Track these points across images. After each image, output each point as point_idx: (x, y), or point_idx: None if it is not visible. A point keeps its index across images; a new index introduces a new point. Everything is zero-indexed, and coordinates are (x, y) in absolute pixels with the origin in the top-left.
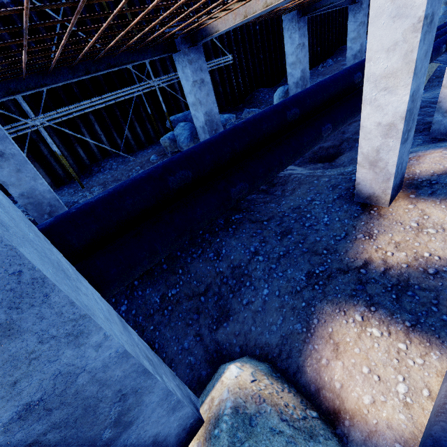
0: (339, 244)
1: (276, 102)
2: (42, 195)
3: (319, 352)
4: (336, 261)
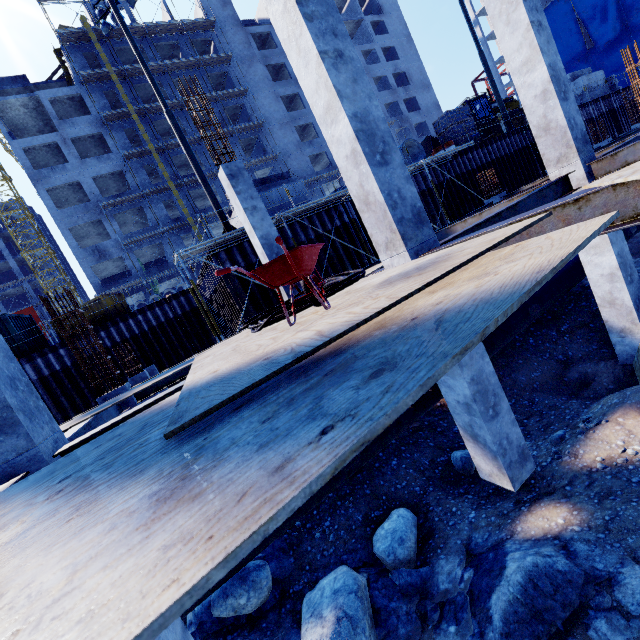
0: None
1: None
2: None
3: None
4: None
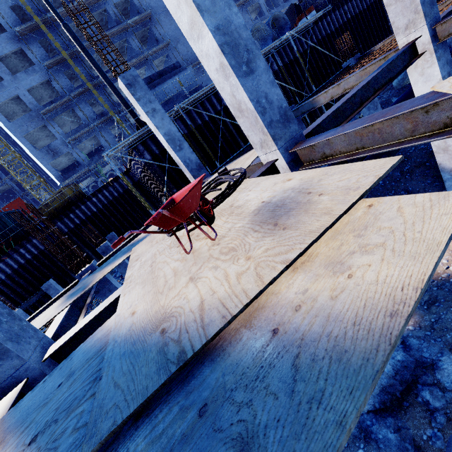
0: None
1: (395, 85)
2: None
3: None
4: None
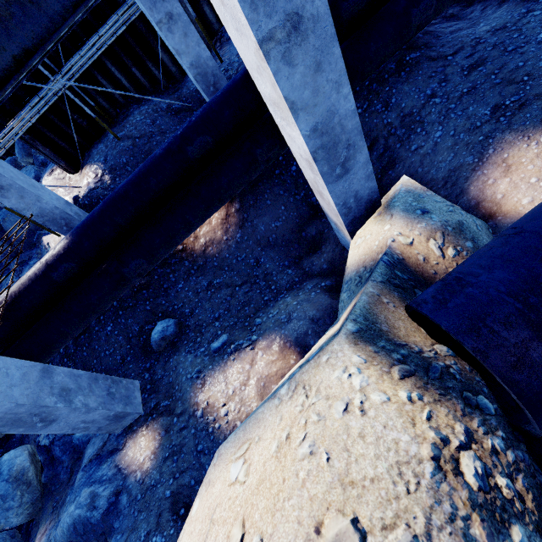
0: None
1: None
2: (206, 64)
3: (487, 175)
4: (538, 87)
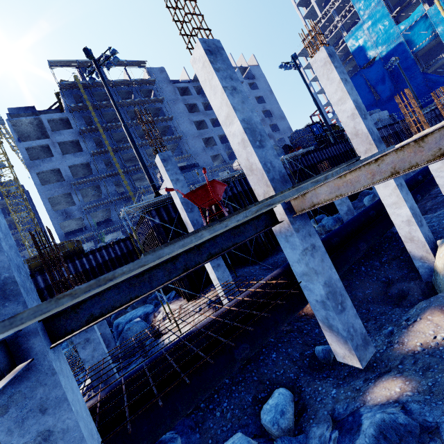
0: None
1: (367, 204)
2: None
3: None
4: None
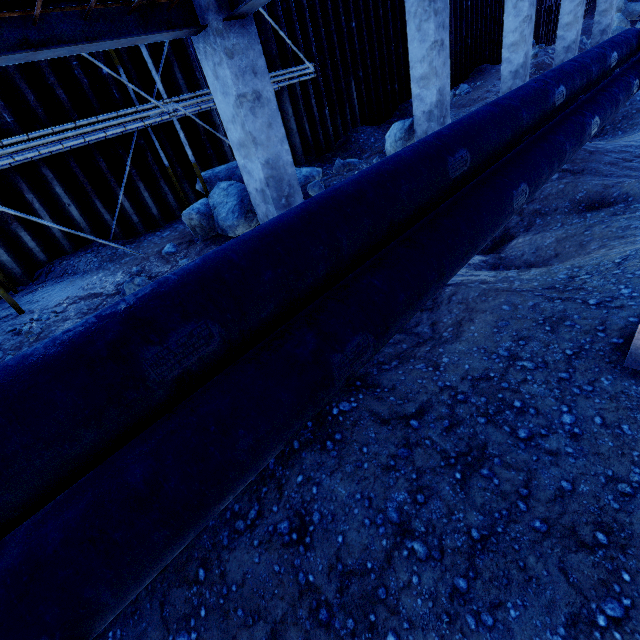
0: (635, 512)
1: (390, 147)
2: None
3: None
4: None
